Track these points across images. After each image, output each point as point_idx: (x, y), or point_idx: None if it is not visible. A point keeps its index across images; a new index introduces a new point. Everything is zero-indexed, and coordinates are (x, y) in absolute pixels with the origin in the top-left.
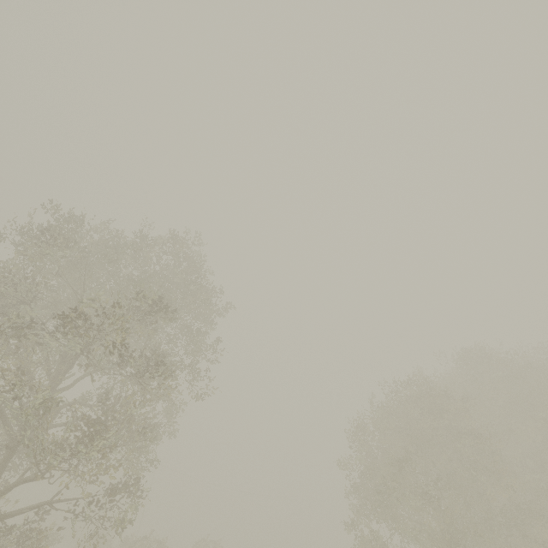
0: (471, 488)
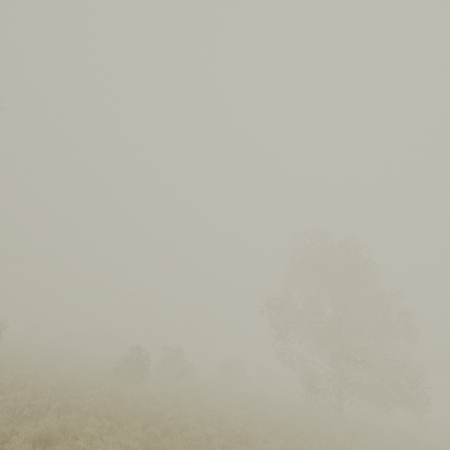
0: None
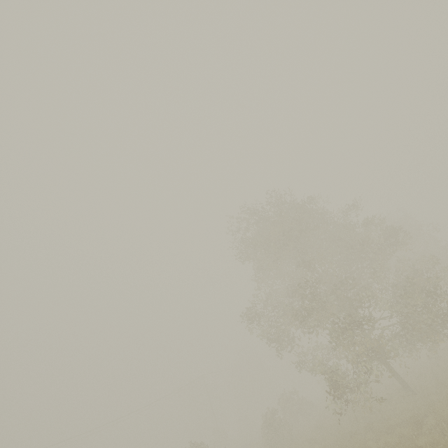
0: None
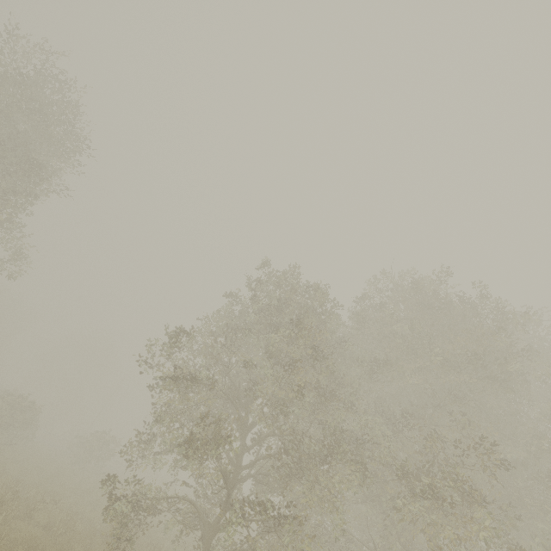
0: (287, 408)
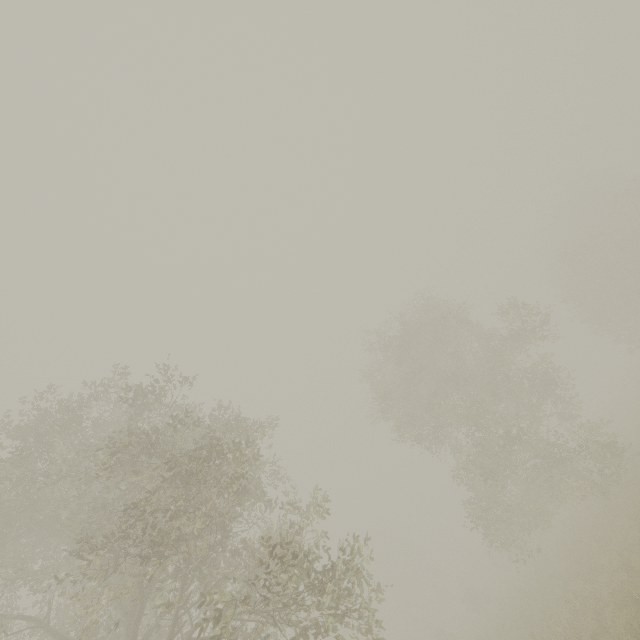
0: None
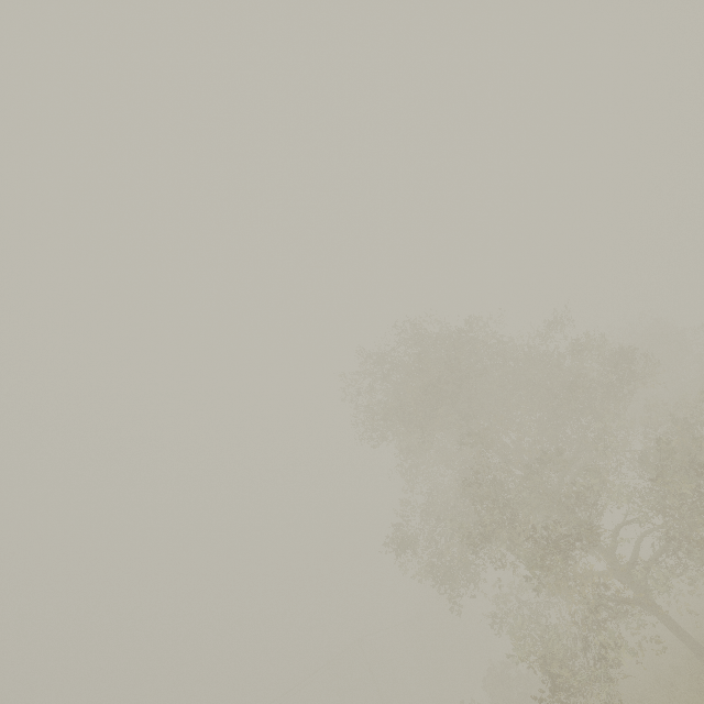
0: None
